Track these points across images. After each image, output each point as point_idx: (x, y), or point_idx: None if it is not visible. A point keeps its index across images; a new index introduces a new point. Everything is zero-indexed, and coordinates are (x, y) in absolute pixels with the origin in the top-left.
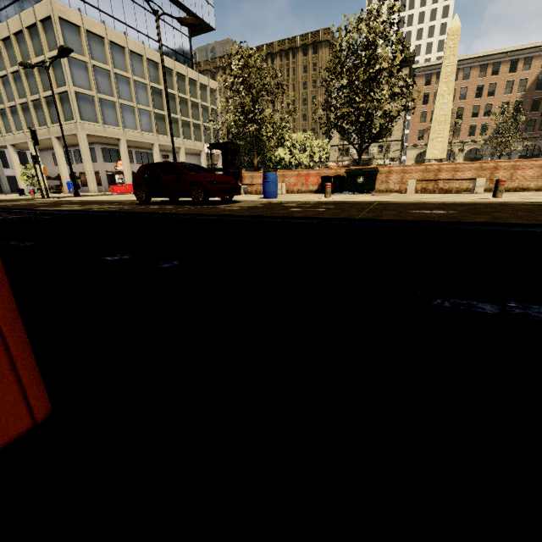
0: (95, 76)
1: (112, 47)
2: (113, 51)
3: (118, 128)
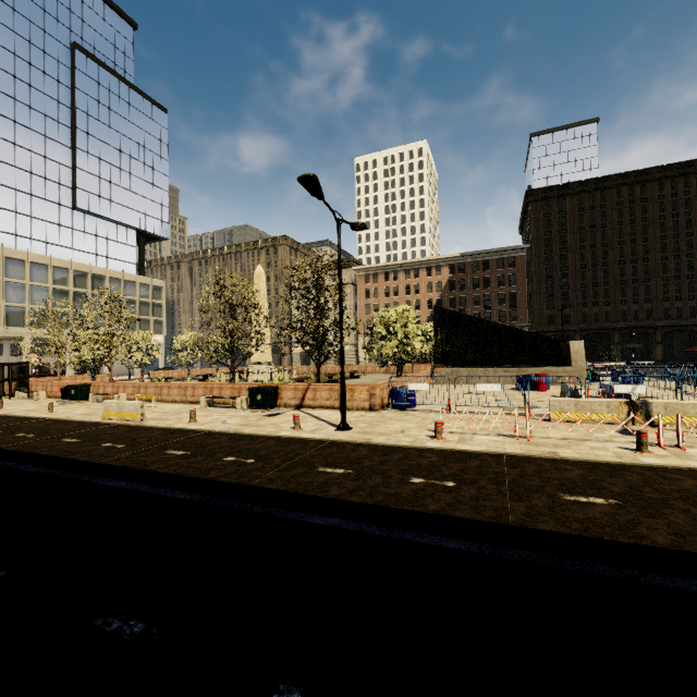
0: (7, 289)
1: (33, 266)
2: (34, 268)
3: (23, 328)
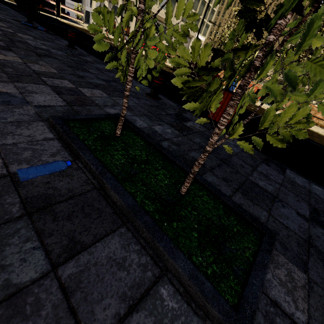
0: None
1: None
2: None
3: (156, 5)
